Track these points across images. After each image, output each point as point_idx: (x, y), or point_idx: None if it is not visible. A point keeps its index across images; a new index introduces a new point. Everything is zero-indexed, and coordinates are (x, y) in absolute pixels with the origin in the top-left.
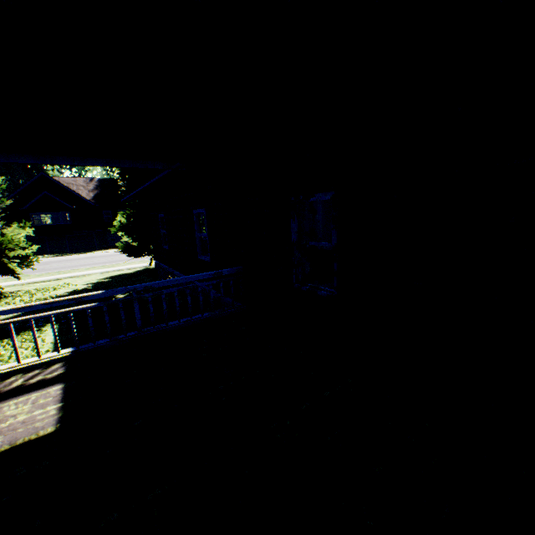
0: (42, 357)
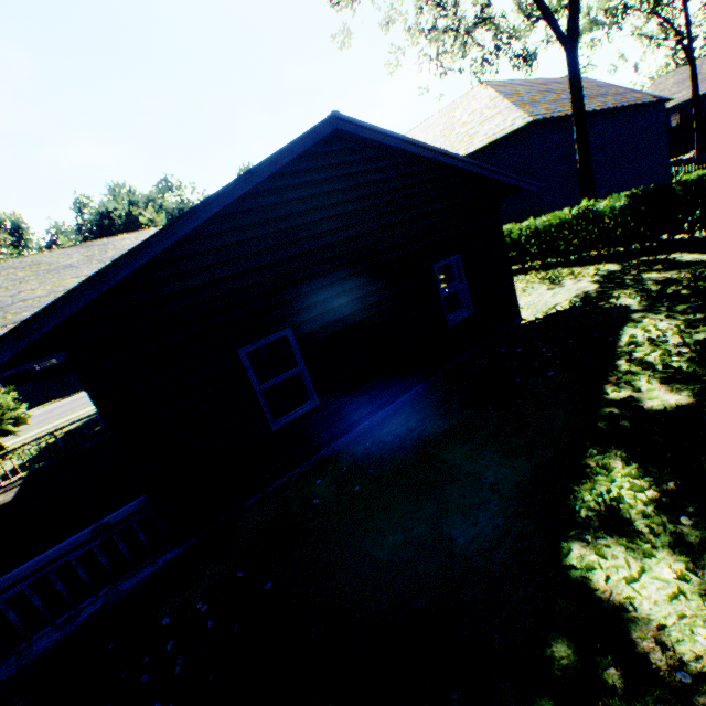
0: (13, 478)
